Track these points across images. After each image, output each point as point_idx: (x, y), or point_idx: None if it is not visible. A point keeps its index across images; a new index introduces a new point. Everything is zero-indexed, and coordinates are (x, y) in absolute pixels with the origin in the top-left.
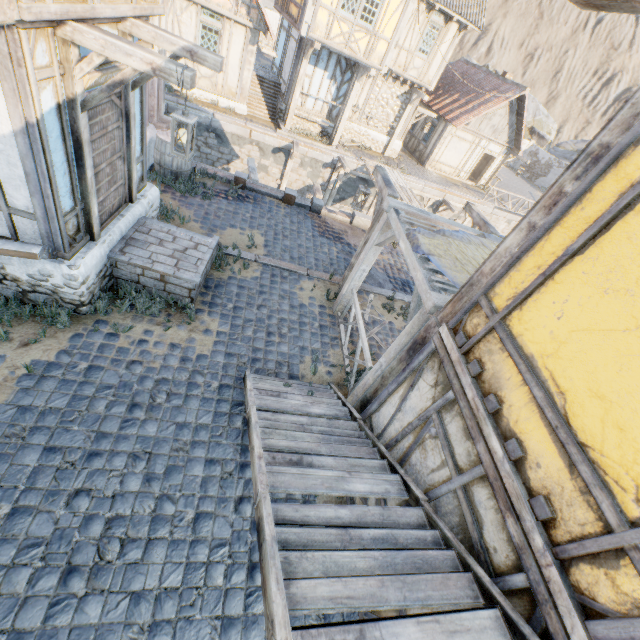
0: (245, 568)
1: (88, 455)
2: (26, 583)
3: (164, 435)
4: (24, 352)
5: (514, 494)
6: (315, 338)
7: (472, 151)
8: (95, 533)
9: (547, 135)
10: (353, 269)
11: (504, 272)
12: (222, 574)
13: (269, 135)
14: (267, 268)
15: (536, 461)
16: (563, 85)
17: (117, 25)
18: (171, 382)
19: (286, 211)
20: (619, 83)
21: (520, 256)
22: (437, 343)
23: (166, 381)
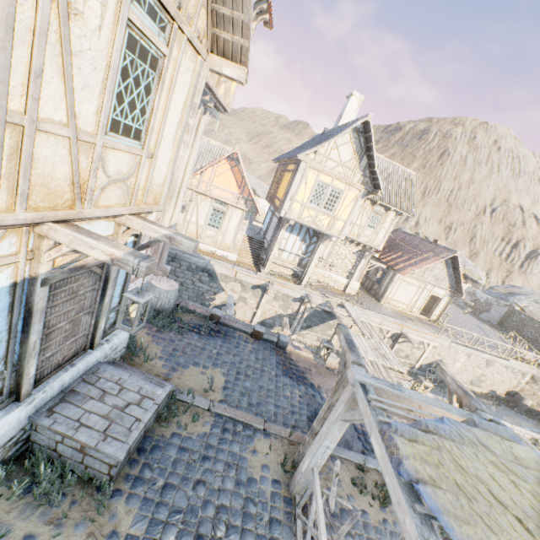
0: None
1: None
2: None
3: None
4: None
5: None
6: None
7: (420, 292)
8: None
9: (479, 280)
10: (314, 440)
11: None
12: None
13: (250, 276)
14: (220, 419)
15: None
16: (479, 246)
17: (115, 218)
18: None
19: (253, 346)
20: (525, 246)
21: None
22: None
23: None
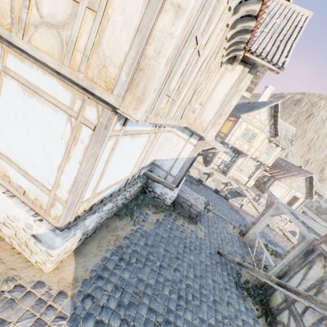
0: None
1: (176, 257)
2: (168, 292)
3: (196, 261)
4: (153, 215)
5: None
6: (239, 248)
7: (287, 193)
8: (183, 286)
9: (323, 195)
10: (256, 223)
11: None
12: None
13: (204, 168)
14: (215, 214)
15: None
16: (326, 175)
17: None
18: (194, 243)
19: (216, 195)
20: None
21: None
22: (321, 250)
23: (192, 242)
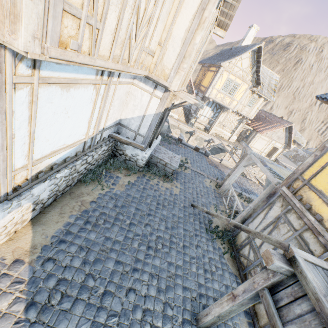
0: (202, 269)
1: (148, 214)
2: (137, 245)
3: (169, 215)
4: (125, 178)
5: (320, 230)
6: (213, 199)
7: (268, 144)
8: (154, 238)
9: (301, 144)
10: (231, 175)
11: (307, 168)
12: (195, 268)
13: (185, 126)
14: (192, 171)
15: (327, 219)
16: (307, 125)
17: None
18: (168, 199)
19: (196, 153)
20: None
21: (312, 163)
22: (281, 192)
23: (166, 199)
